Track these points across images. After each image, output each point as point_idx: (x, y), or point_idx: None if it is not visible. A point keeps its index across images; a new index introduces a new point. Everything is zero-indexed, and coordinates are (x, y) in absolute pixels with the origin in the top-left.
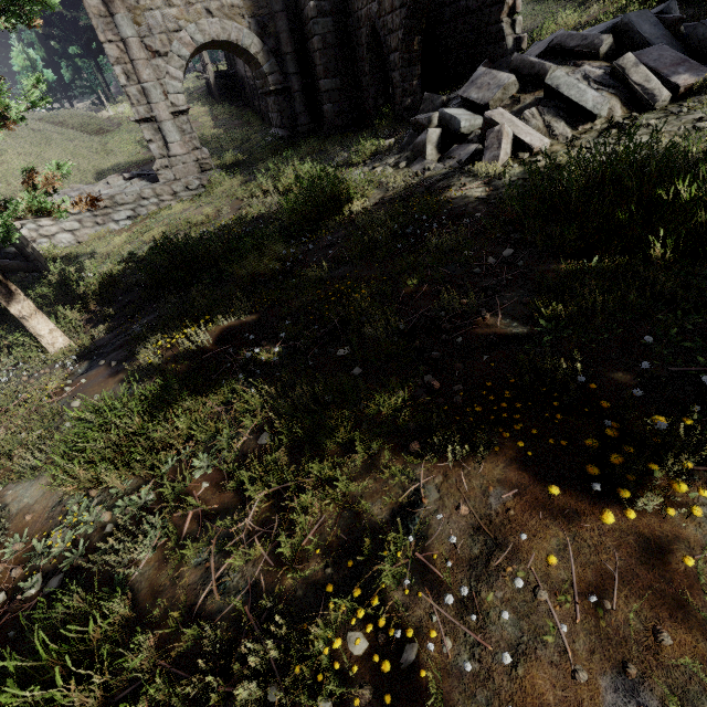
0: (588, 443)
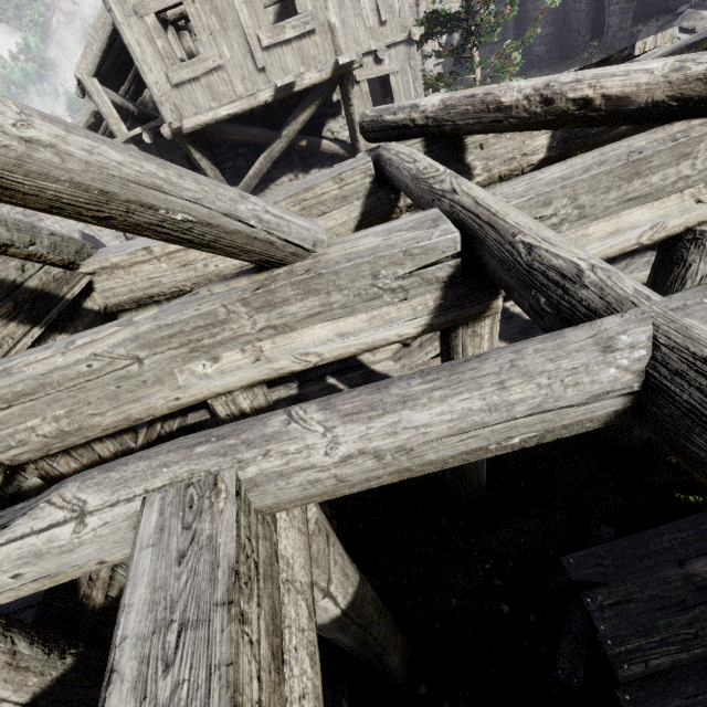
0: None
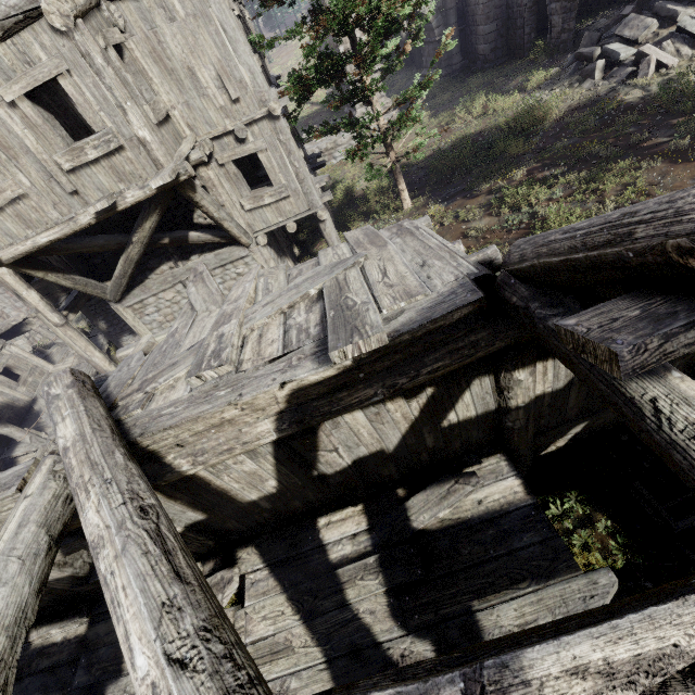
0: (689, 151)
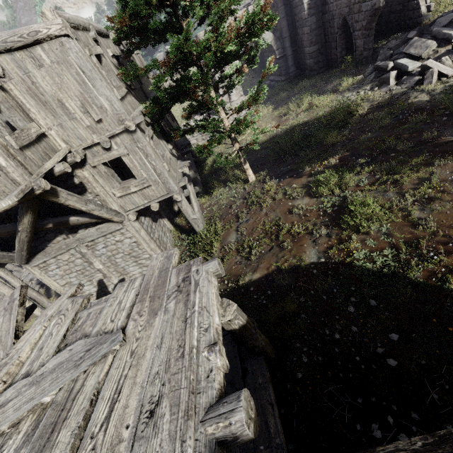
0: None
